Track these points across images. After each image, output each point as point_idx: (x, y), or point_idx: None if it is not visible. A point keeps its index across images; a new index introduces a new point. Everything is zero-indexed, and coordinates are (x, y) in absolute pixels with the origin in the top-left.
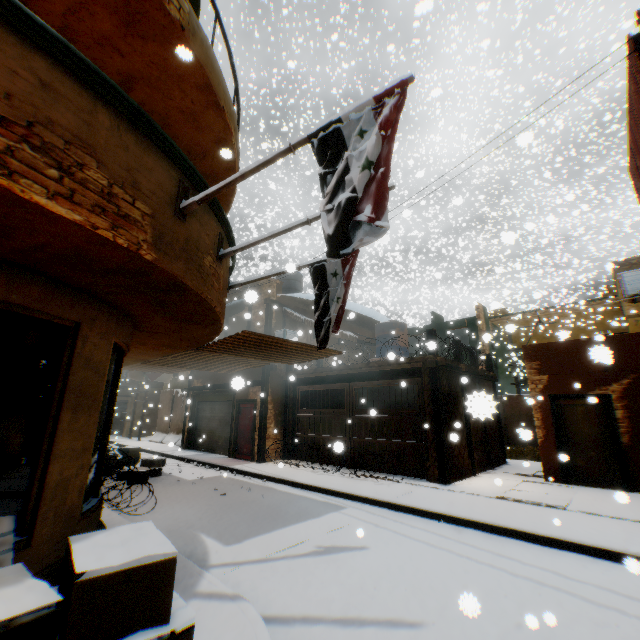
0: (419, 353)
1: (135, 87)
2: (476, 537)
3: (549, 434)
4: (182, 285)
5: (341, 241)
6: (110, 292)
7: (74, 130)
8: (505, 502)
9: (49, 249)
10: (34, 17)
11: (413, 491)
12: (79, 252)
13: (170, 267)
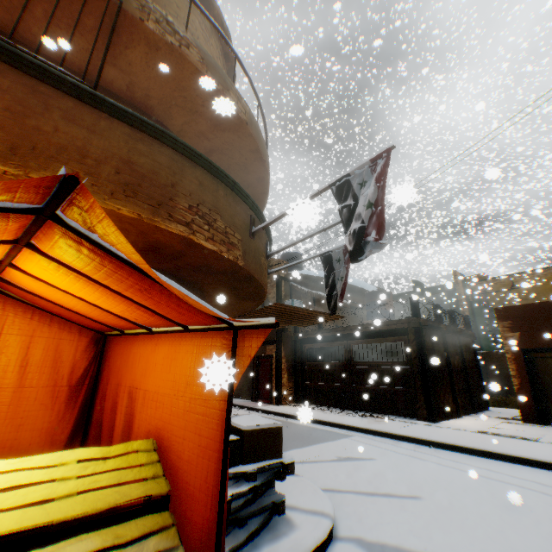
0: (403, 316)
1: (212, 154)
2: (459, 456)
3: (523, 382)
4: (252, 277)
5: (357, 252)
6: (207, 283)
7: (211, 202)
8: (484, 435)
9: (193, 264)
10: (197, 151)
11: (406, 426)
12: (207, 264)
13: (249, 268)
